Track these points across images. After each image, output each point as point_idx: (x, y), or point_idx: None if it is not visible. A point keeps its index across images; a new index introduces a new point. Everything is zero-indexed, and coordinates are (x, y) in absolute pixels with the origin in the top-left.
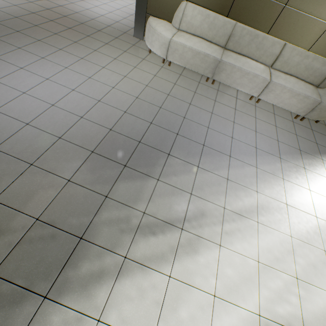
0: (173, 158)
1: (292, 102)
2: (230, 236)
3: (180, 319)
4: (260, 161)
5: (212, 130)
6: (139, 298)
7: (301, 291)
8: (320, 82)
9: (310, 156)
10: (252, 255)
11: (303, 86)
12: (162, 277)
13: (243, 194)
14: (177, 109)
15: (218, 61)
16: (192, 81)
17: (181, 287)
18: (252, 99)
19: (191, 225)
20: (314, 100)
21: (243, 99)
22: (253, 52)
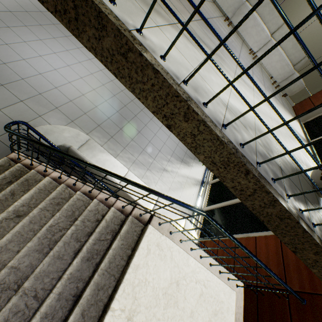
0: (205, 24)
1: (277, 66)
2: (239, 82)
3: (211, 78)
4: (254, 77)
5: (228, 40)
6: (185, 46)
7: (274, 133)
8: (296, 63)
9: (279, 102)
10: (251, 100)
11: (287, 58)
12: (200, 55)
13: (246, 78)
14: (206, 10)
15: (242, 3)
16: (216, 12)
17: (211, 69)
18: (250, 55)
19: (216, 56)
20: (290, 70)
21: (245, 50)
22: (265, 15)
